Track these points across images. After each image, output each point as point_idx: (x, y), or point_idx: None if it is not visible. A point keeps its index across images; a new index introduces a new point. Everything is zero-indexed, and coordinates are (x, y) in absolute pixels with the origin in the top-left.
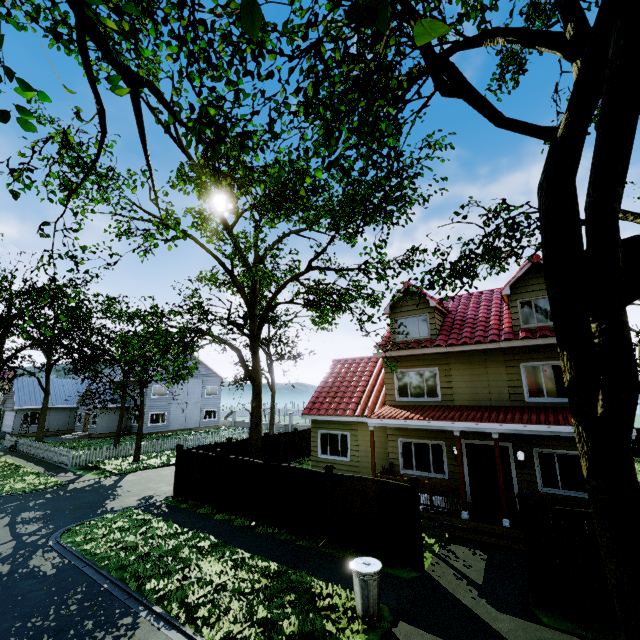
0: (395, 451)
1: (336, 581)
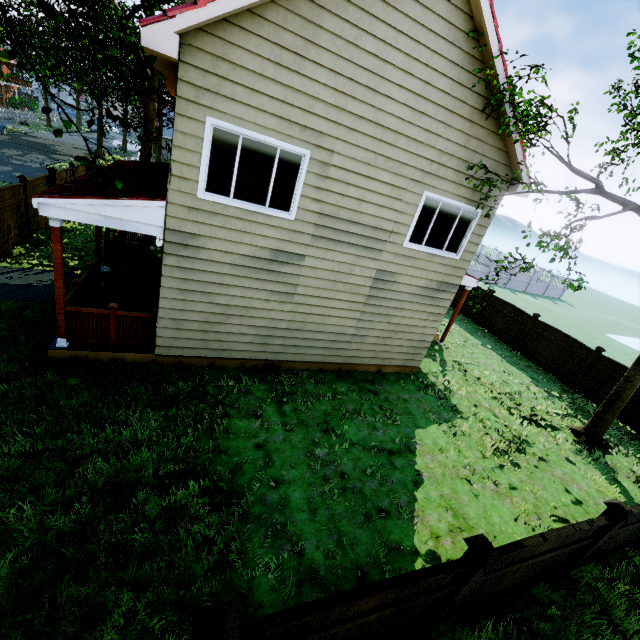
0: None
1: None
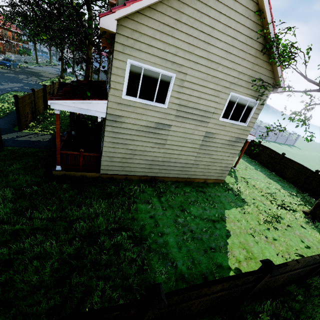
0: None
1: (2, 119)
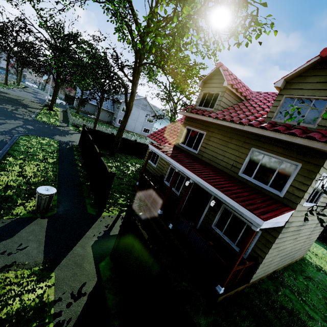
0: (166, 170)
1: (61, 195)
